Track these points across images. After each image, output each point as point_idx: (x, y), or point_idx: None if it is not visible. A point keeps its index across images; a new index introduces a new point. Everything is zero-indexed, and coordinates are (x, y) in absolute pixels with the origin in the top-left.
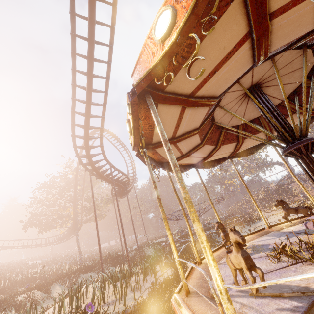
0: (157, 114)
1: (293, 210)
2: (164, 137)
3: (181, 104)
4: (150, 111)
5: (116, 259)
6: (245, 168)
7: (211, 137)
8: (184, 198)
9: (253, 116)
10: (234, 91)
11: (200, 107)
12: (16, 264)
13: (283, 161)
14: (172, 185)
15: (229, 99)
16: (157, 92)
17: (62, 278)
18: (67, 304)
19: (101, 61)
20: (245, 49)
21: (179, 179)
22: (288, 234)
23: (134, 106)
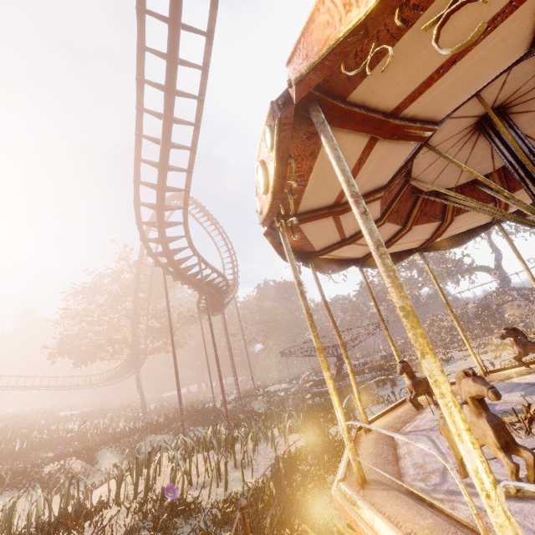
0: (335, 143)
1: (534, 346)
2: (353, 187)
3: (371, 132)
4: (321, 137)
5: (203, 414)
6: (424, 274)
7: (398, 209)
8: (400, 309)
9: (479, 172)
10: (460, 117)
11: (403, 141)
12: (39, 414)
13: (520, 259)
14: (321, 293)
15: (446, 134)
16: (333, 102)
17: (115, 441)
18: (129, 484)
19: (191, 65)
20: (529, 10)
21: (390, 270)
22: (527, 388)
23: (284, 130)
